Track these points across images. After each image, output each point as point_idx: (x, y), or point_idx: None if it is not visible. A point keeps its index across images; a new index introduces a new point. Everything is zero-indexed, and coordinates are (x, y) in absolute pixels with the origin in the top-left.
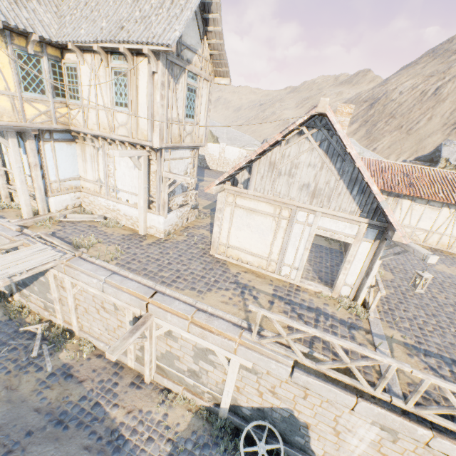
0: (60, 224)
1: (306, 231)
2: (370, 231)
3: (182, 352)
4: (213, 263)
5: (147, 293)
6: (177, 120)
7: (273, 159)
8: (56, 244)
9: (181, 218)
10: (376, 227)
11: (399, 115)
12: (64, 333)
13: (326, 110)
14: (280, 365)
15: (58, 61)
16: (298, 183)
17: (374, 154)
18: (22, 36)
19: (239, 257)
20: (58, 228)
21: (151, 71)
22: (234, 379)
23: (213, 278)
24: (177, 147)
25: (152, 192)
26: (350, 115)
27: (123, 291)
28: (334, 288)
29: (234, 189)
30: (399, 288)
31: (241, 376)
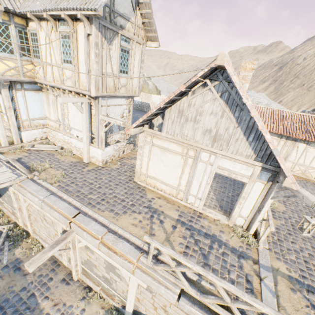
0: (28, 151)
1: (208, 169)
2: (263, 173)
3: (97, 262)
4: (134, 189)
5: (72, 213)
6: (111, 74)
7: (181, 108)
8: (17, 167)
9: (117, 151)
10: (269, 170)
11: (302, 75)
12: (22, 234)
13: (224, 63)
14: (168, 291)
15: (24, 28)
16: (201, 128)
17: (279, 106)
18: None
19: (155, 185)
20: (25, 154)
21: (86, 33)
22: (133, 293)
23: (131, 202)
24: (112, 96)
25: (93, 130)
26: (252, 70)
27: (55, 209)
28: (230, 218)
29: (151, 131)
30: (289, 219)
31: (140, 291)
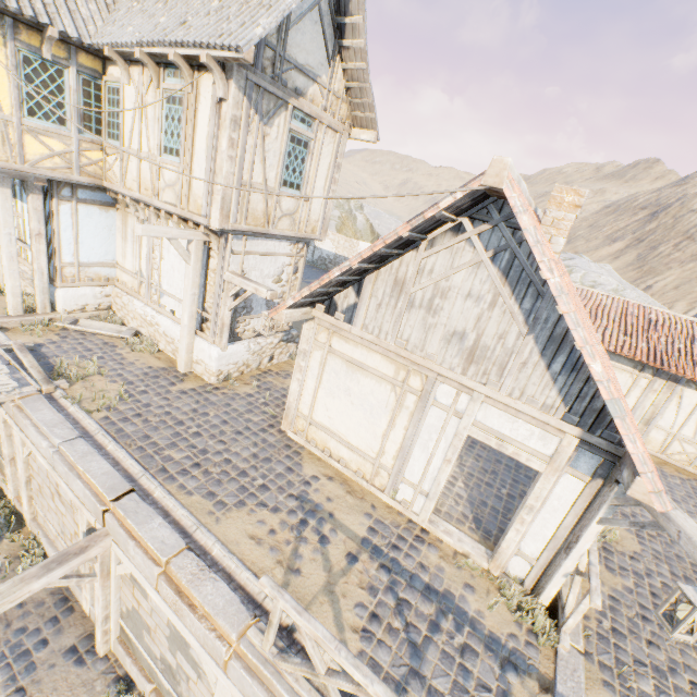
0: (61, 332)
1: (450, 426)
2: (584, 454)
3: (153, 621)
4: (276, 449)
5: (114, 490)
6: (262, 187)
7: (401, 275)
8: (26, 365)
9: (257, 354)
10: (599, 450)
11: None
12: (7, 519)
13: (503, 183)
14: None
15: (96, 77)
16: (443, 327)
17: (644, 296)
18: (36, 30)
19: (327, 446)
20: (53, 338)
21: (216, 97)
22: None
23: (261, 479)
24: (260, 234)
25: (207, 302)
26: (577, 208)
27: (79, 474)
28: (495, 554)
29: (329, 319)
30: (648, 578)
31: None
